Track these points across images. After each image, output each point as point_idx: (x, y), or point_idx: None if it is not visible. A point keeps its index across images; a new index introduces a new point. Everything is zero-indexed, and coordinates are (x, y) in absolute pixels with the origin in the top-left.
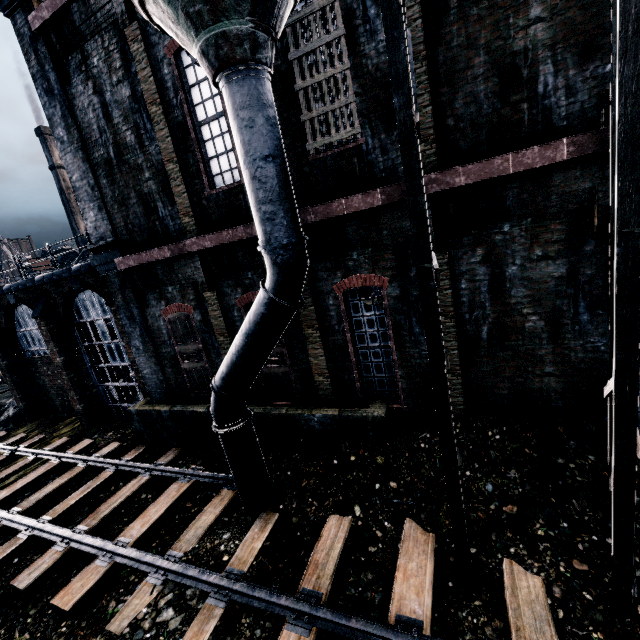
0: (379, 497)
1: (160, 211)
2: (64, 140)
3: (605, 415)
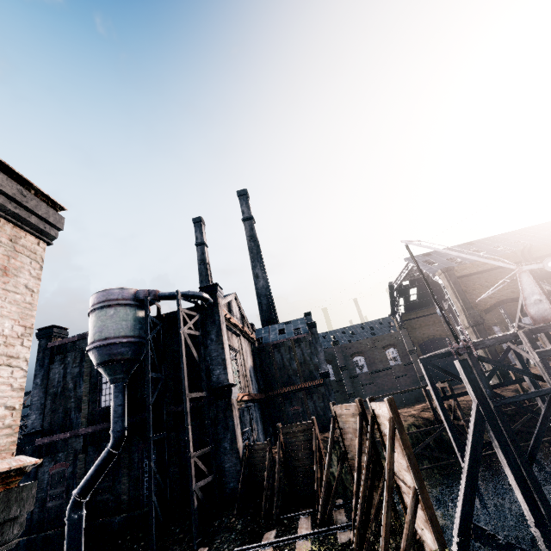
0: (134, 550)
1: (72, 415)
2: (38, 384)
3: (224, 493)
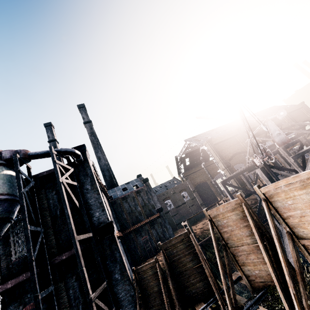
0: None
1: None
2: None
3: None
